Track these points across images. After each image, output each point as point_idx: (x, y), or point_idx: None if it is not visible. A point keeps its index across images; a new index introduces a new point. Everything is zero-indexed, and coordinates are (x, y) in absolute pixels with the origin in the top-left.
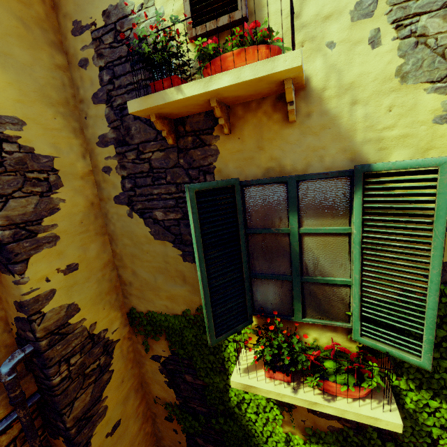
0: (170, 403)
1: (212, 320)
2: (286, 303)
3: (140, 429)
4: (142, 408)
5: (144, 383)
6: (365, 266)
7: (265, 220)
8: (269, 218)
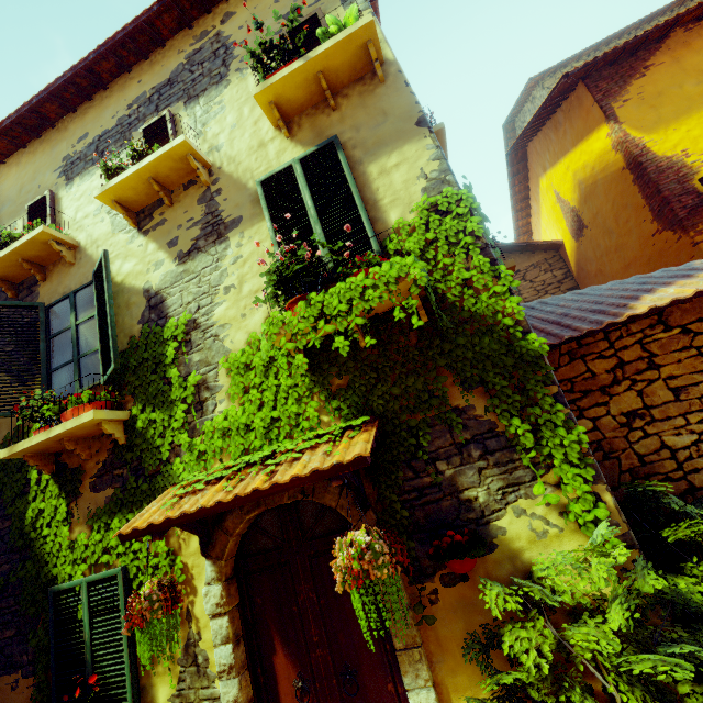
0: None
1: None
2: (72, 383)
3: None
4: None
5: None
6: None
7: (61, 325)
8: (63, 323)
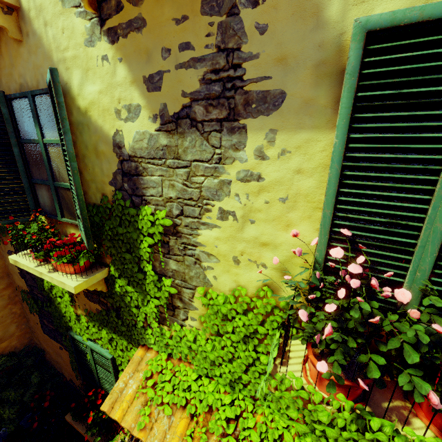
0: (24, 290)
1: None
2: (54, 205)
3: (5, 307)
4: (8, 293)
5: (10, 274)
6: (83, 174)
7: (28, 131)
8: (29, 129)
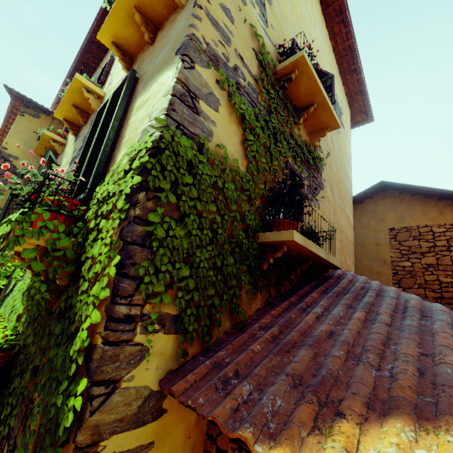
0: None
1: (1, 219)
2: None
3: None
4: None
5: None
6: None
7: None
8: None
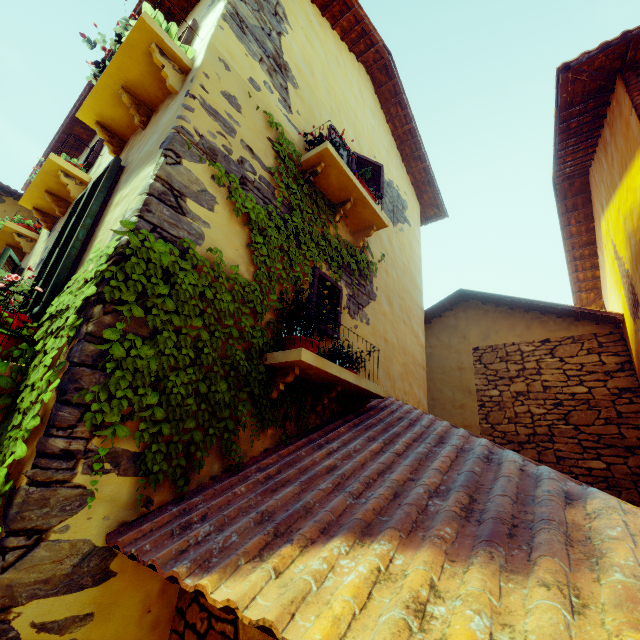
0: None
1: None
2: None
3: None
4: None
5: None
6: None
7: None
8: None
